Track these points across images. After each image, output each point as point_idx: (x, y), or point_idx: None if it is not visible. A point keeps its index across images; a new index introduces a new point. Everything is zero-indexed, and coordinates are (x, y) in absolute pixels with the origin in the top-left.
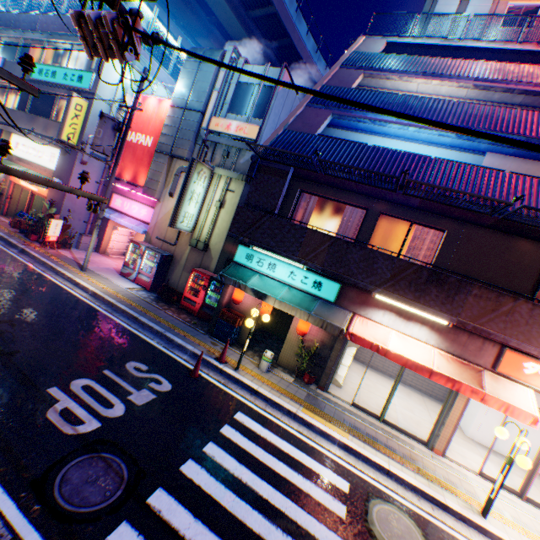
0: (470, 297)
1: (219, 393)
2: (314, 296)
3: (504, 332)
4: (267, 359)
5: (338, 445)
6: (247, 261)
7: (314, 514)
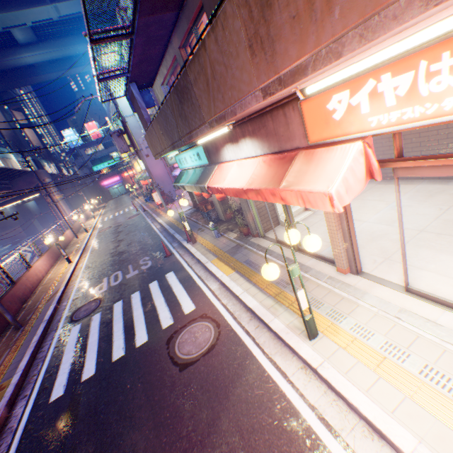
0: (195, 89)
1: (172, 262)
2: (204, 166)
3: (226, 103)
4: (211, 228)
5: (220, 281)
6: (181, 166)
7: (148, 325)
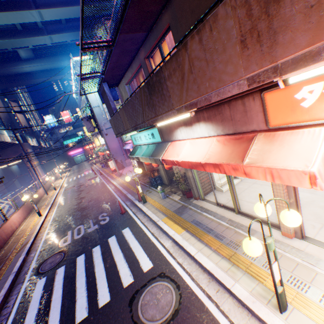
0: (167, 82)
1: (127, 219)
2: (156, 143)
3: (201, 92)
4: (159, 191)
5: (172, 239)
6: (136, 142)
7: (109, 282)
